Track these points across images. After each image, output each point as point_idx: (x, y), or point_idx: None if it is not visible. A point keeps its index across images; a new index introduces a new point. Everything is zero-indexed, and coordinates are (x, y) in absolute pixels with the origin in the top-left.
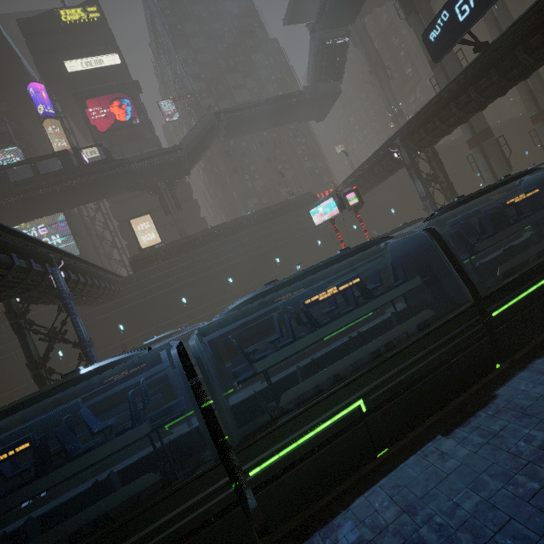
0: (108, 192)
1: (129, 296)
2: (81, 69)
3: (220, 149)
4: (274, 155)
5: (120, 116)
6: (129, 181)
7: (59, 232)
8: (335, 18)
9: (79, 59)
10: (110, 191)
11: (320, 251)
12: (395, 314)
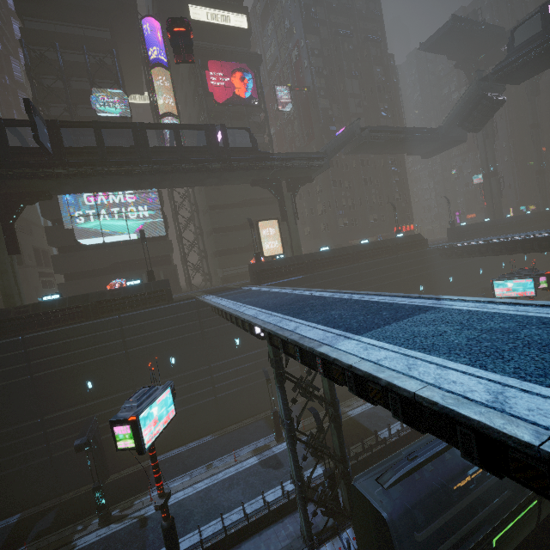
0: (231, 180)
1: None
2: (204, 19)
3: None
4: (370, 178)
5: (239, 91)
6: (258, 175)
7: (147, 203)
8: (512, 76)
9: (206, 7)
10: (233, 180)
11: None
12: None
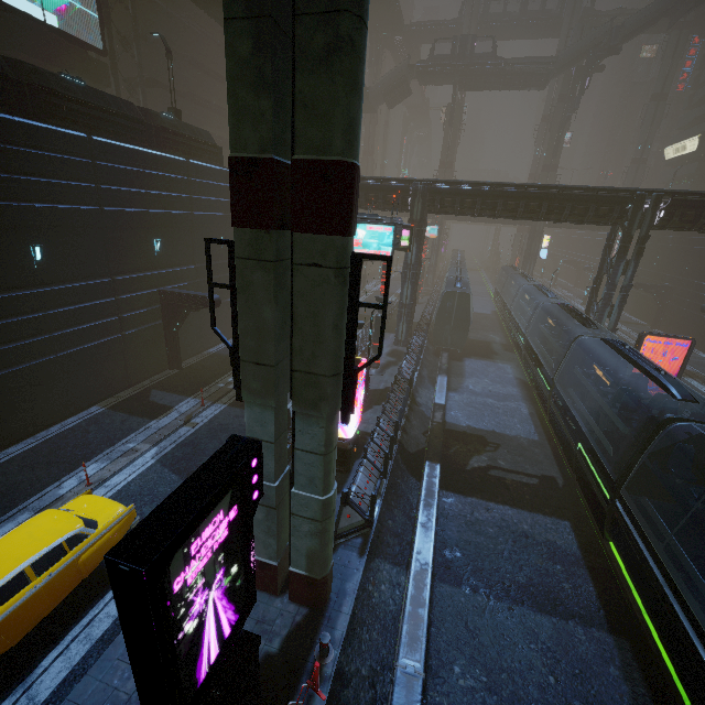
0: None
1: None
2: None
3: None
4: None
5: None
6: None
7: None
8: (424, 77)
9: None
10: None
11: None
12: (511, 298)
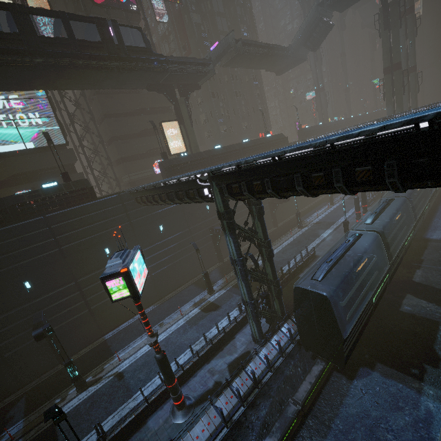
0: (127, 83)
1: None
2: None
3: None
4: (239, 91)
5: None
6: (154, 79)
7: (38, 110)
8: (339, 3)
9: None
10: (130, 83)
11: None
12: None
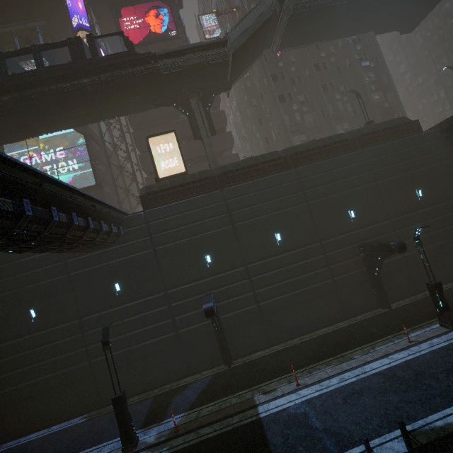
0: (128, 105)
1: (133, 242)
2: None
3: (265, 71)
4: (331, 82)
5: (155, 28)
6: (154, 90)
7: (76, 157)
8: None
9: None
10: (130, 104)
11: (418, 206)
12: None
